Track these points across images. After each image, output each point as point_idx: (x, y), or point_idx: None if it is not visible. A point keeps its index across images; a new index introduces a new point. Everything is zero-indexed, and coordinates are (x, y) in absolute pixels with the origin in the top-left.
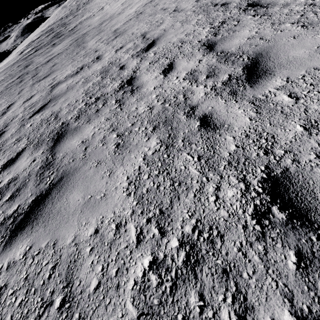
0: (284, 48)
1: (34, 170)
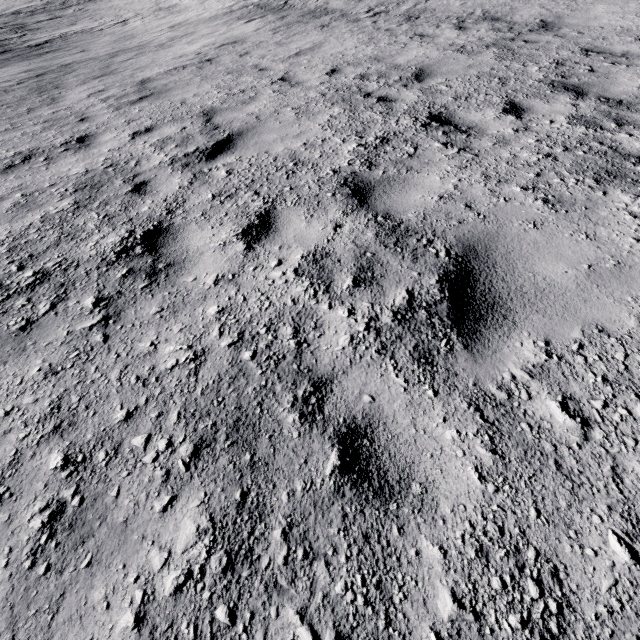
0: (520, 247)
1: None
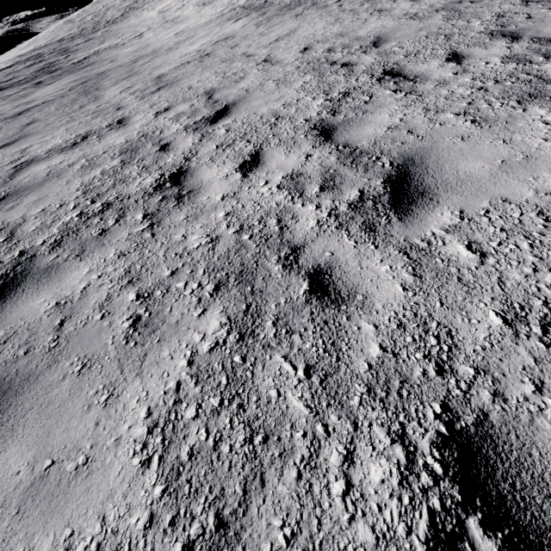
0: (448, 154)
1: None
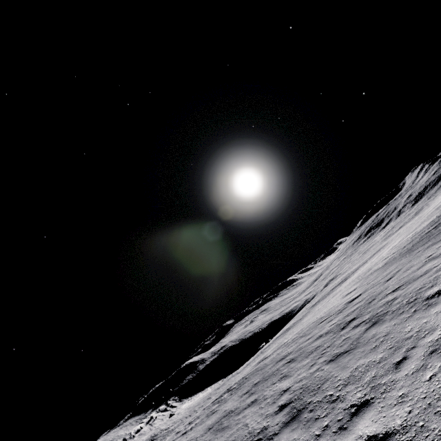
0: None
1: (354, 337)
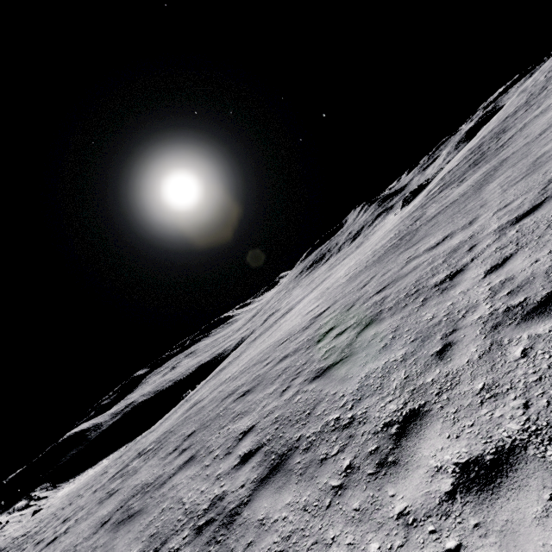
0: None
1: (343, 344)
